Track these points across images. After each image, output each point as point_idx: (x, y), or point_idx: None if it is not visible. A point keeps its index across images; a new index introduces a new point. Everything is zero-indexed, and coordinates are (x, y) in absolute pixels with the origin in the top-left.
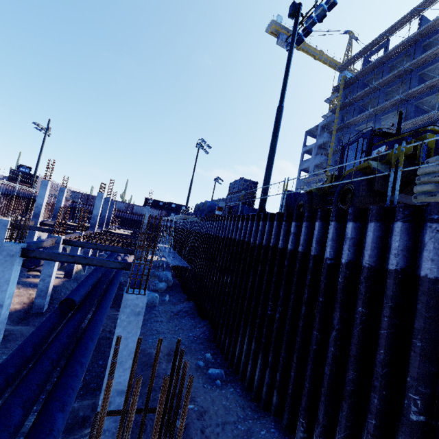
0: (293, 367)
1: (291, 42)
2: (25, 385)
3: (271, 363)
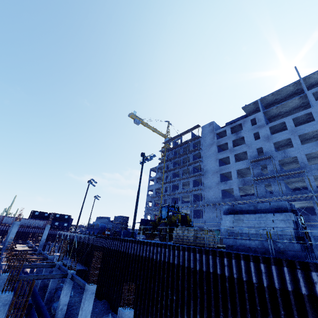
0: (147, 300)
1: (142, 166)
2: None
3: (139, 304)
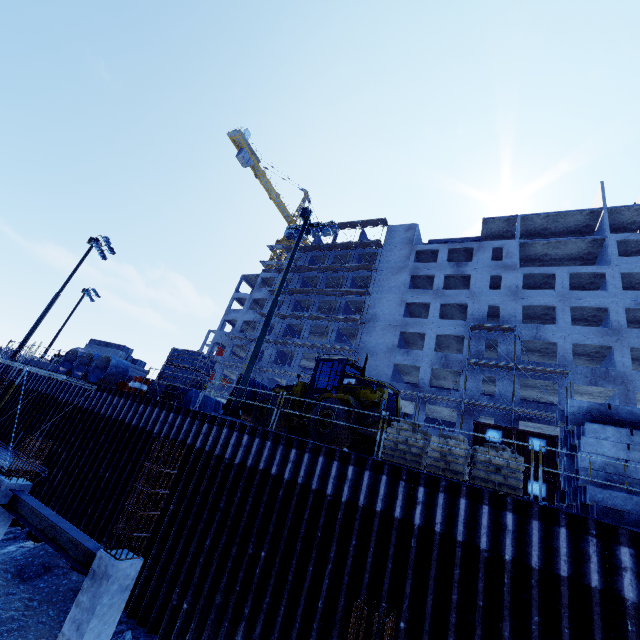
0: (282, 611)
1: (298, 241)
2: None
3: (248, 615)
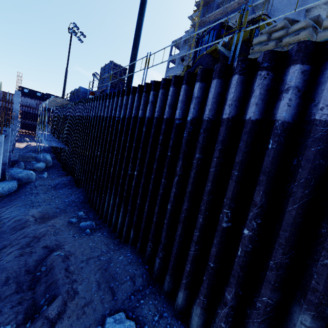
0: (146, 209)
1: None
2: None
3: (130, 210)
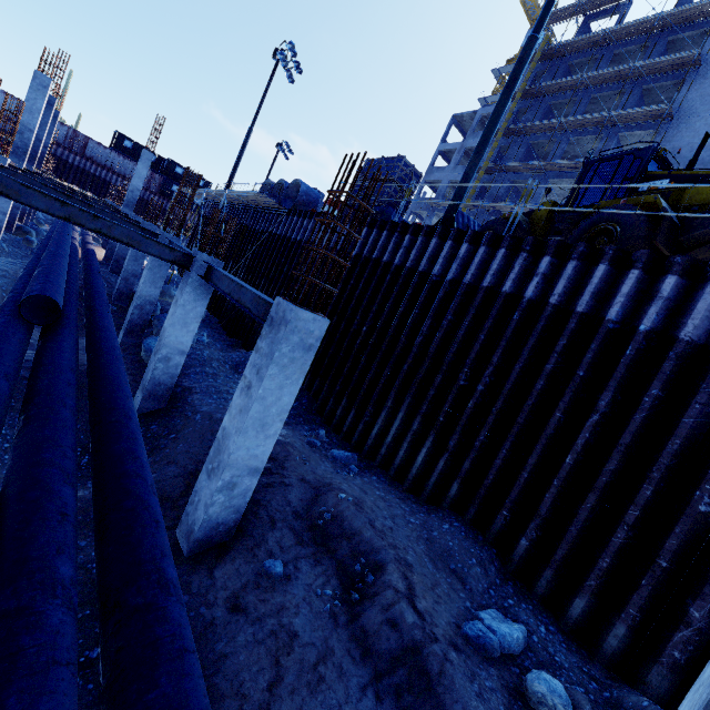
0: (503, 454)
1: None
2: (48, 447)
3: (453, 449)
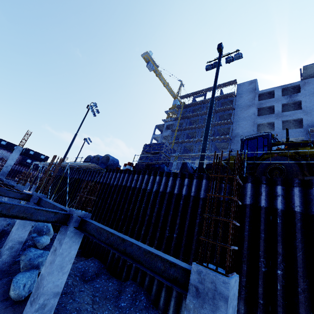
0: None
1: (219, 64)
2: None
3: None
